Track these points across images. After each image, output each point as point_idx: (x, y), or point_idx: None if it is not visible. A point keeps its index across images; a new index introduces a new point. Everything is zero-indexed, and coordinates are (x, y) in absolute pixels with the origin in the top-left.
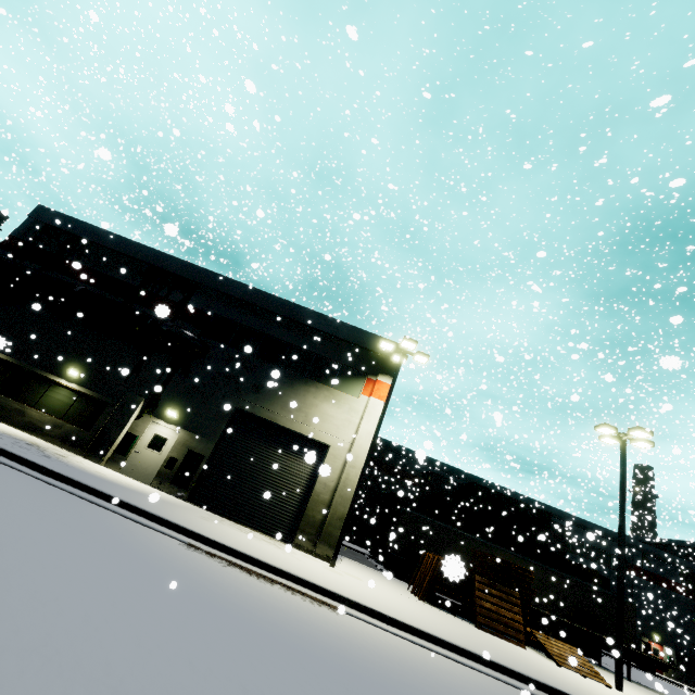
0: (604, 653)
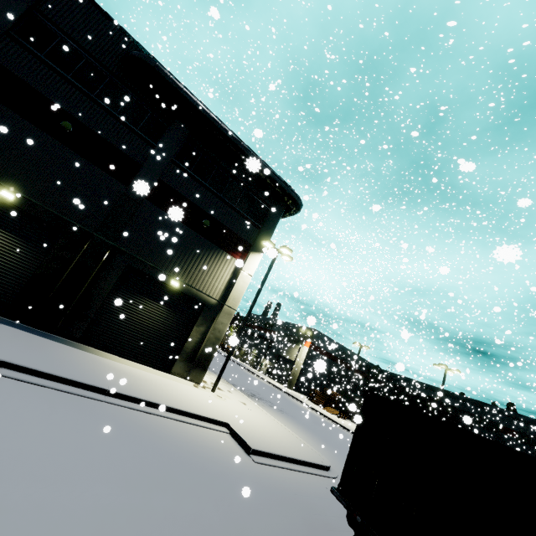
0: None
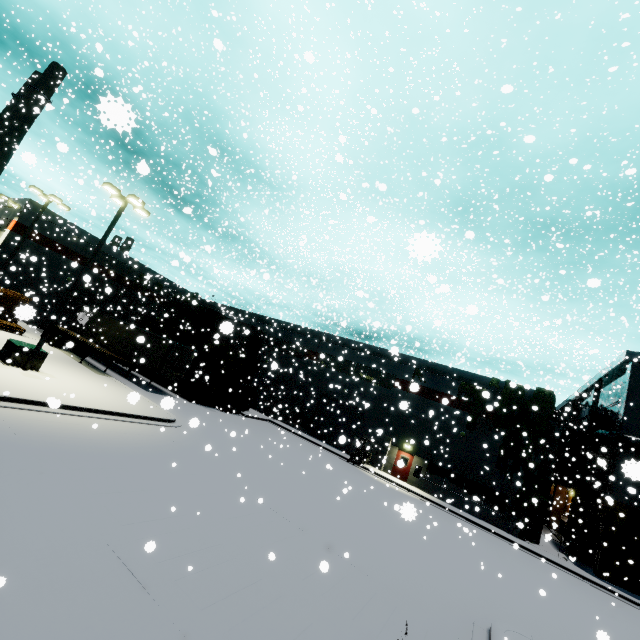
0: (320, 445)
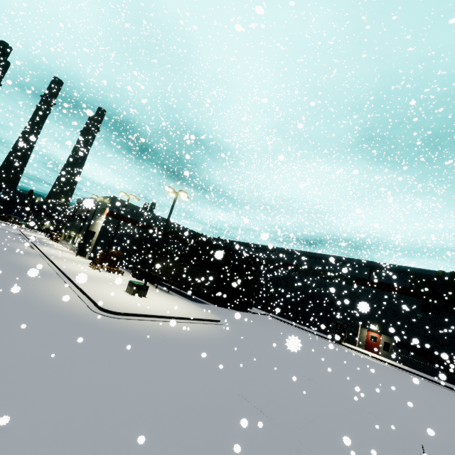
0: (306, 330)
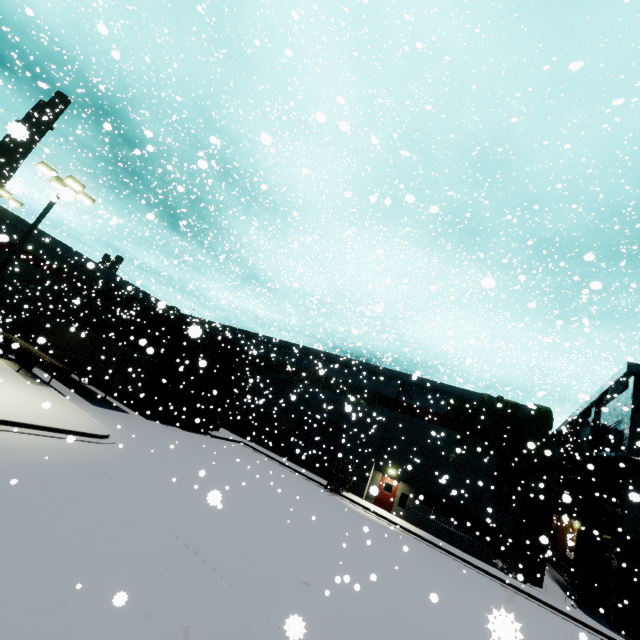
0: (295, 470)
